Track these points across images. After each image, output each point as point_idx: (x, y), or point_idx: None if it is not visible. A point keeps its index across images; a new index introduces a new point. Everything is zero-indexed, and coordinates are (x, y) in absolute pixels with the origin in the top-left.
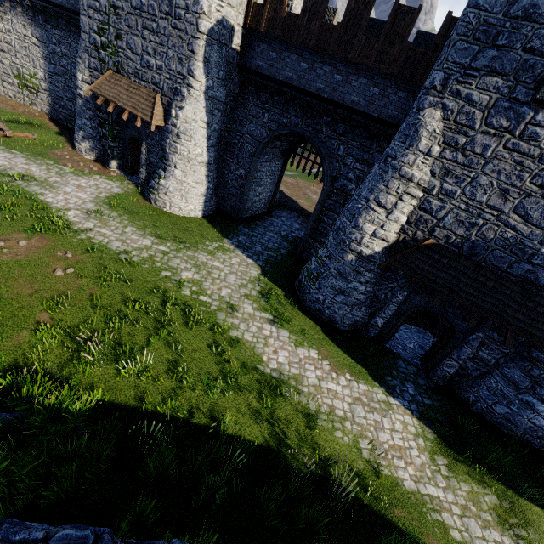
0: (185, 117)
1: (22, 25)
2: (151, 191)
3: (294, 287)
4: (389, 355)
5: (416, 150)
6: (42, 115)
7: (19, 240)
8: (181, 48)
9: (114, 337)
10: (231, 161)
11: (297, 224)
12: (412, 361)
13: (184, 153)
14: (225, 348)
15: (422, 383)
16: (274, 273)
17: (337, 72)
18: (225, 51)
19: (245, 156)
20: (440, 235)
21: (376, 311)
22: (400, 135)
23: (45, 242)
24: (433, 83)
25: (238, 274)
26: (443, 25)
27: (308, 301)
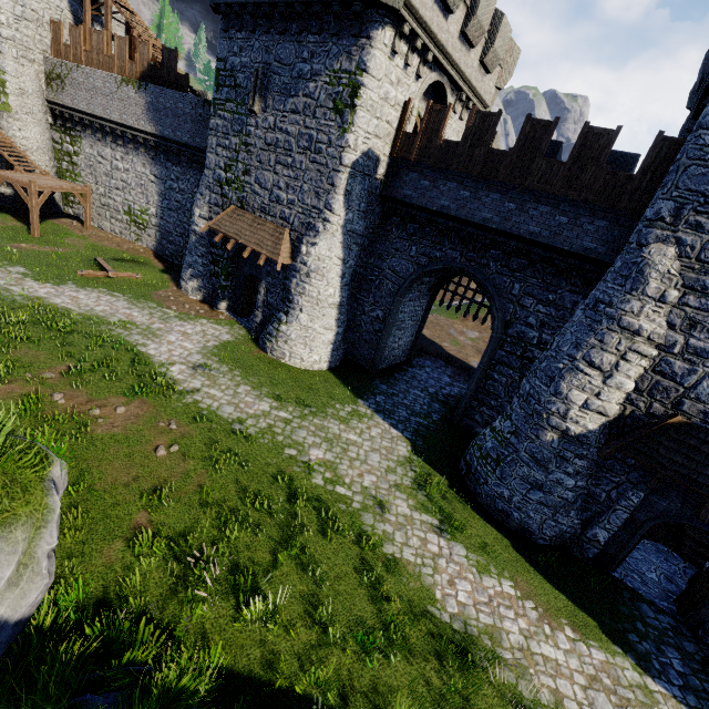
0: (318, 254)
1: (142, 164)
2: (268, 338)
3: (459, 472)
4: (623, 593)
5: (643, 294)
6: (147, 251)
7: (117, 405)
8: (319, 182)
9: (229, 553)
10: (366, 301)
11: (447, 377)
12: (663, 605)
13: (313, 294)
14: (379, 574)
15: (692, 650)
16: (429, 450)
17: (508, 200)
18: (368, 182)
19: (384, 295)
20: (692, 411)
21: (592, 517)
22: (615, 276)
23: (146, 408)
24: (658, 214)
25: (382, 453)
26: (653, 145)
27: (485, 496)
